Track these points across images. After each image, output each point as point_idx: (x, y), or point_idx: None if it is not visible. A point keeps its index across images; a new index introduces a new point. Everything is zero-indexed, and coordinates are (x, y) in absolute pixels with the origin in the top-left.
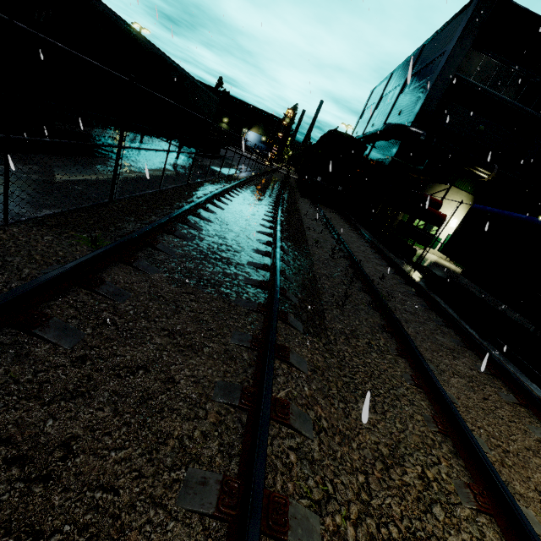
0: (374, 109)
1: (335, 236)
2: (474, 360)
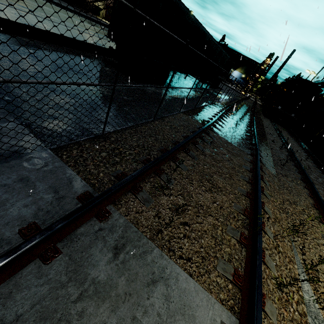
0: None
1: (283, 141)
2: None
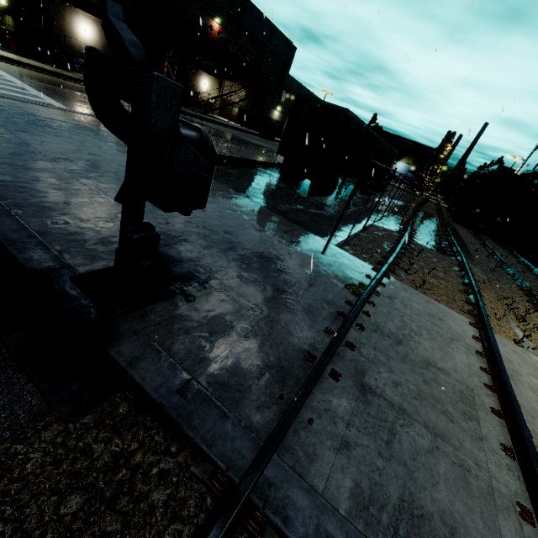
0: None
1: (490, 251)
2: None
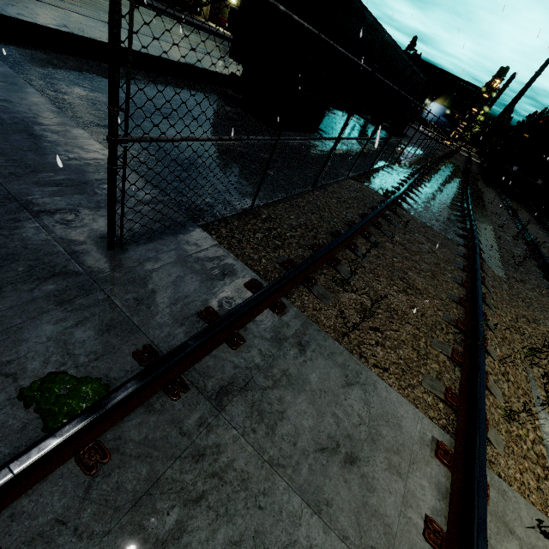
0: None
1: (519, 227)
2: None
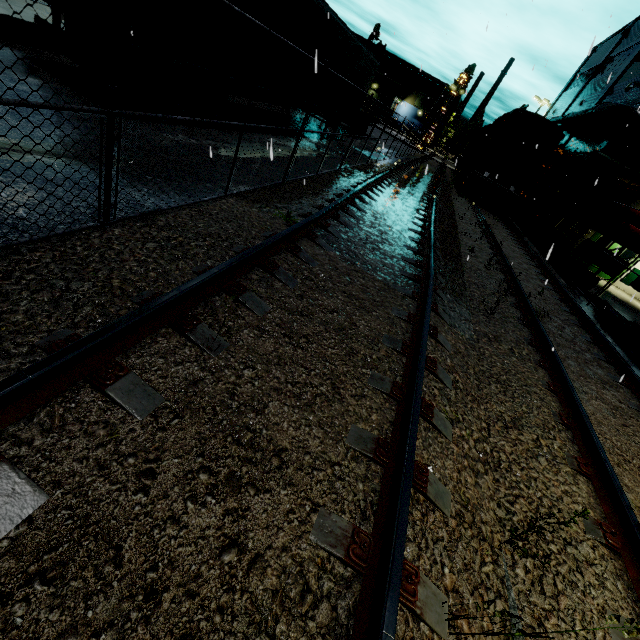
0: (590, 78)
1: (493, 247)
2: (628, 397)
